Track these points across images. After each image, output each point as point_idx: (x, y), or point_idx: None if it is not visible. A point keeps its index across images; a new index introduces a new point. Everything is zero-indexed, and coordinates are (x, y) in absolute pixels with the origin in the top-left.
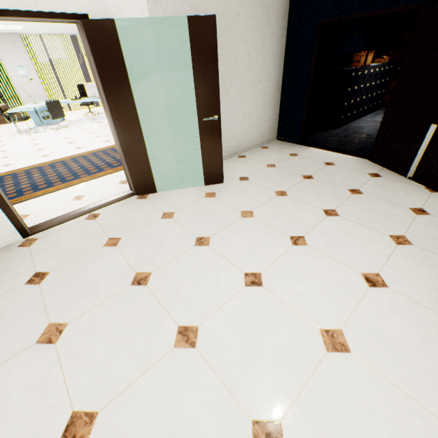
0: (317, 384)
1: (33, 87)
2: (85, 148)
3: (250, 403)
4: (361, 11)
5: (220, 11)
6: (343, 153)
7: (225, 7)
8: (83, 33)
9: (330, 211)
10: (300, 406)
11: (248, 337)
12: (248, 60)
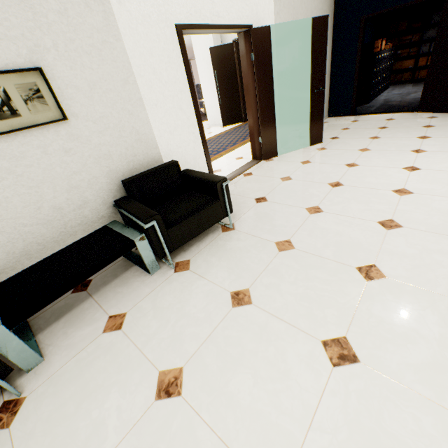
0: None
1: None
2: None
3: None
4: (397, 4)
5: (303, 17)
6: (393, 113)
7: (305, 14)
8: (245, 38)
9: (422, 137)
10: None
11: (440, 184)
12: None
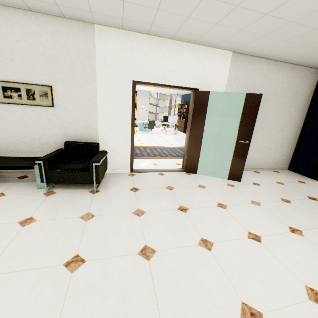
0: (296, 311)
1: (144, 113)
2: (160, 144)
3: (242, 293)
4: None
5: (263, 92)
6: None
7: (267, 90)
8: (193, 95)
9: None
10: (279, 314)
11: (246, 262)
12: (275, 117)
